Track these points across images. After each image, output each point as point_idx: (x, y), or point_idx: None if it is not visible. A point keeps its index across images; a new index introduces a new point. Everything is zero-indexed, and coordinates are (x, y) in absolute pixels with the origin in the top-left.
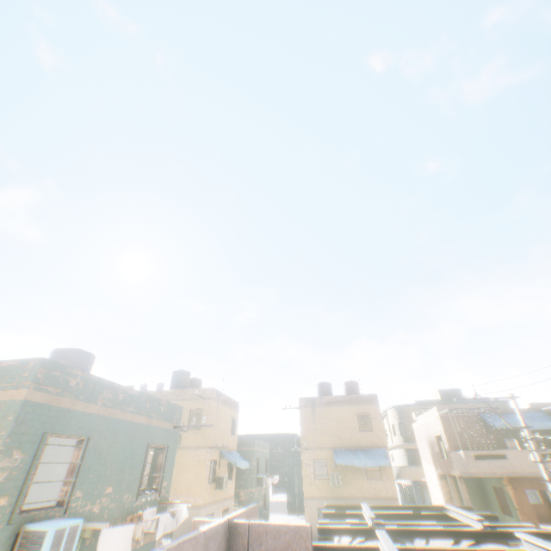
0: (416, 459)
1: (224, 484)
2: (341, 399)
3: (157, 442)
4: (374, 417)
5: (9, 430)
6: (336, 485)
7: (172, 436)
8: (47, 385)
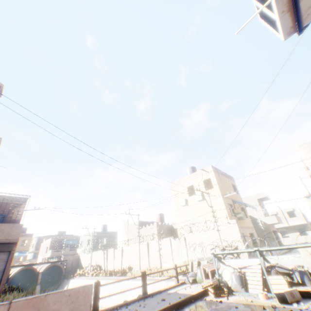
0: (37, 256)
1: None
2: None
3: None
4: (29, 241)
5: None
6: None
7: None
8: None
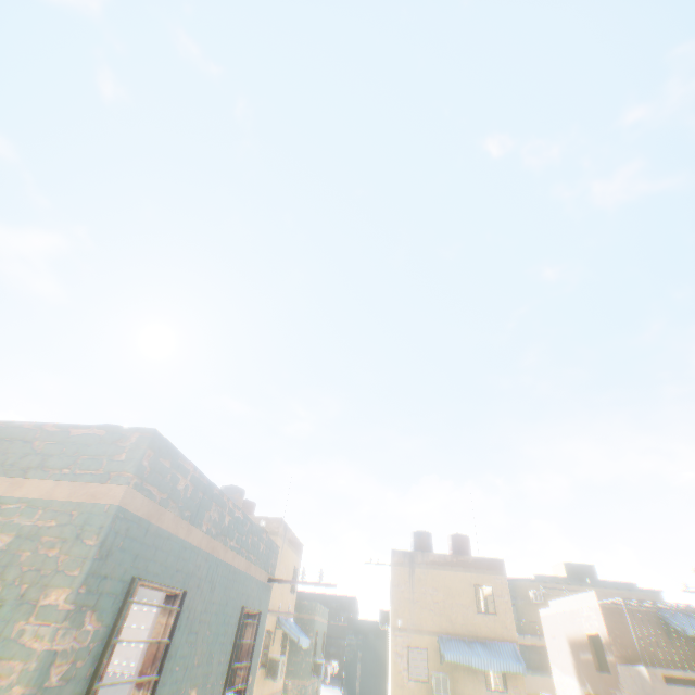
0: (531, 660)
1: (279, 671)
2: (452, 560)
3: (251, 605)
4: (499, 594)
5: (86, 566)
6: (441, 694)
7: (265, 595)
8: (150, 482)
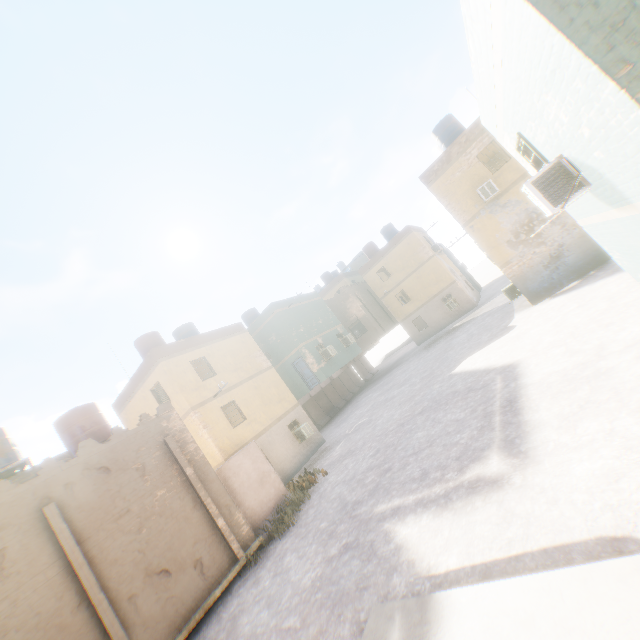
0: None
1: None
2: None
3: None
4: None
5: None
6: None
7: None
8: None
